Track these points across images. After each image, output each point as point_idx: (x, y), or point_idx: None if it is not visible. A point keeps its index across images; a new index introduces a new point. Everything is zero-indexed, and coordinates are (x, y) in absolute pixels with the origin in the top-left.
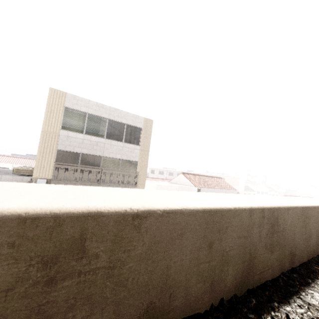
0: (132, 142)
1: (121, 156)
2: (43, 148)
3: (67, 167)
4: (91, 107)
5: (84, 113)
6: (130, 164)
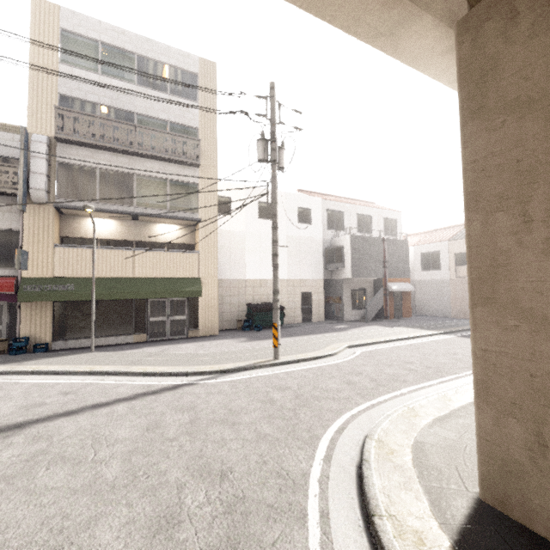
0: (184, 97)
1: (168, 116)
2: (36, 89)
3: (76, 117)
4: (105, 32)
5: (96, 42)
6: (186, 132)
